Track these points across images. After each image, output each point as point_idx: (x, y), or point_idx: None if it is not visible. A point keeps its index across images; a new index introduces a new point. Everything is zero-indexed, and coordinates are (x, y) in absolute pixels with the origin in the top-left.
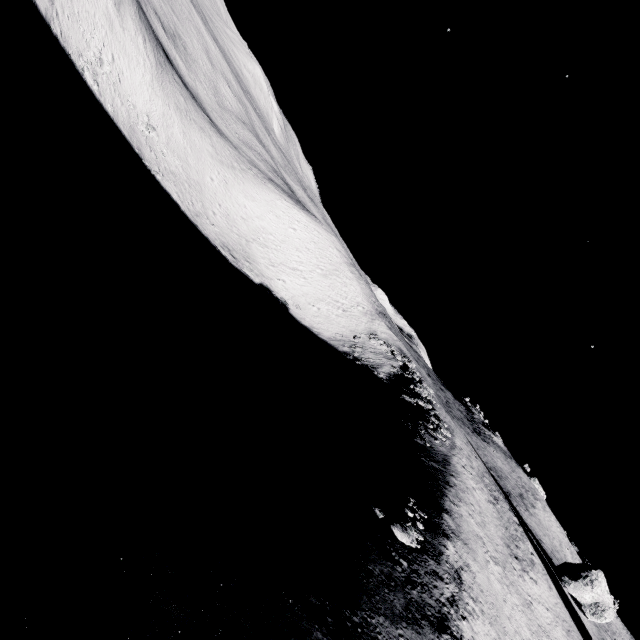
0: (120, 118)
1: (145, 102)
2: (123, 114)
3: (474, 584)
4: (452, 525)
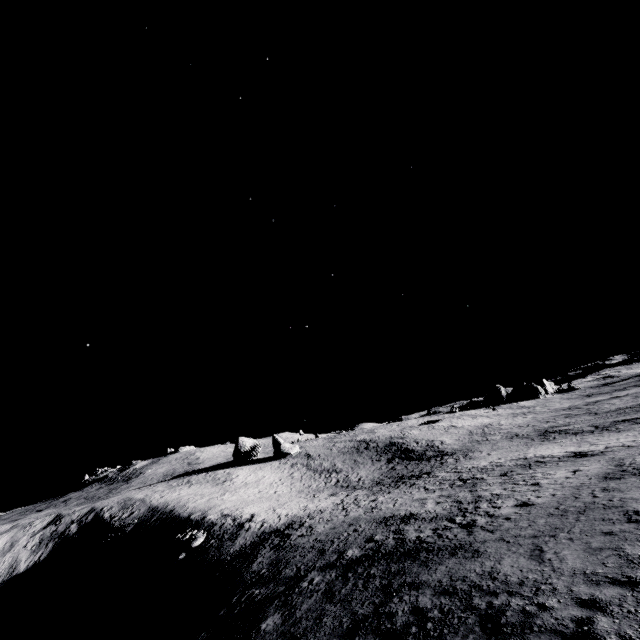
0: None
1: None
2: None
3: (231, 509)
4: (199, 514)
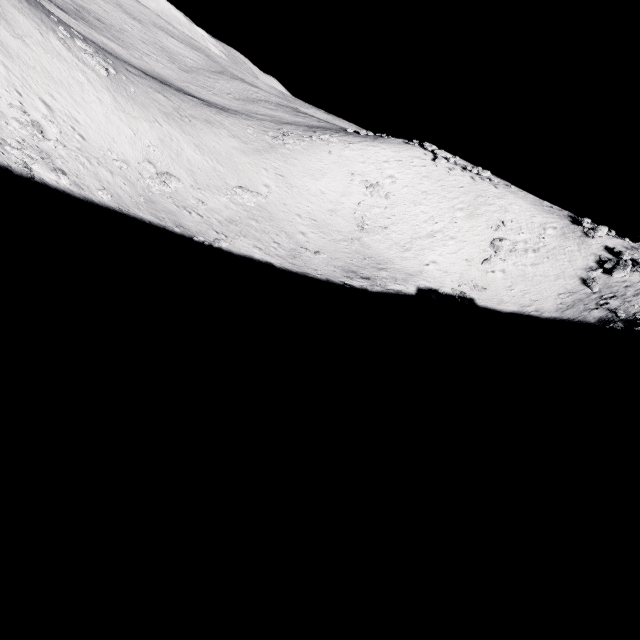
0: (125, 199)
1: (131, 142)
2: (123, 189)
3: None
4: None
